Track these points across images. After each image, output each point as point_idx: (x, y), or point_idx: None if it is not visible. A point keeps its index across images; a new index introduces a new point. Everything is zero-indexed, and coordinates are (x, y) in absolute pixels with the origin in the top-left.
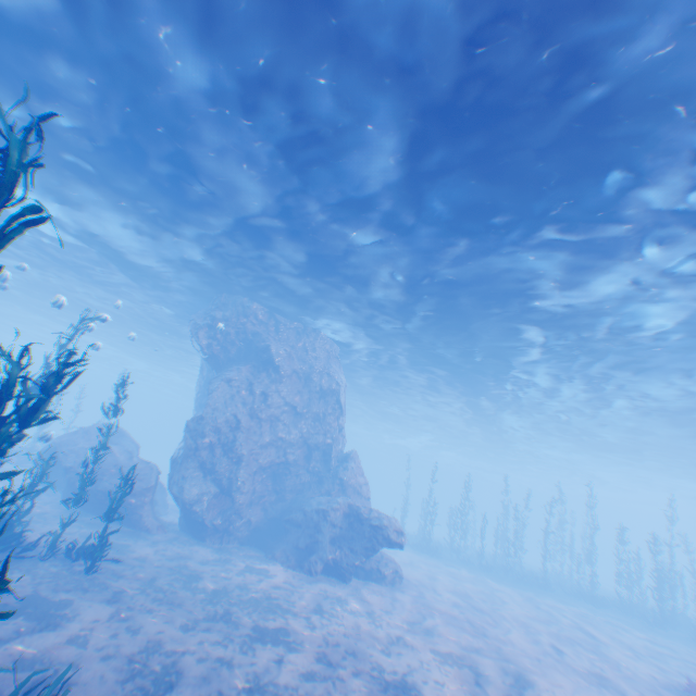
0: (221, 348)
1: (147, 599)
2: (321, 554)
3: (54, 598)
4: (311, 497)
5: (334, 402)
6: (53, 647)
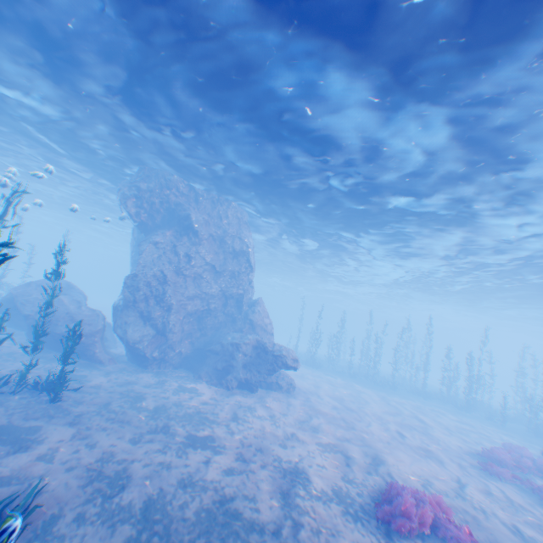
0: (148, 216)
1: (102, 420)
2: (236, 375)
3: (24, 425)
4: (228, 334)
5: (245, 262)
6: (26, 466)
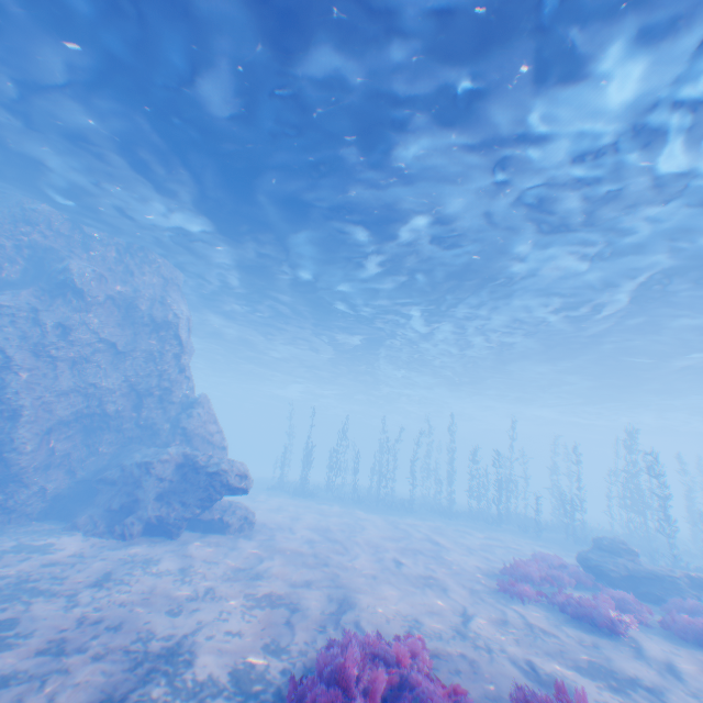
0: None
1: None
2: (141, 513)
3: None
4: (138, 451)
5: (173, 339)
6: None
